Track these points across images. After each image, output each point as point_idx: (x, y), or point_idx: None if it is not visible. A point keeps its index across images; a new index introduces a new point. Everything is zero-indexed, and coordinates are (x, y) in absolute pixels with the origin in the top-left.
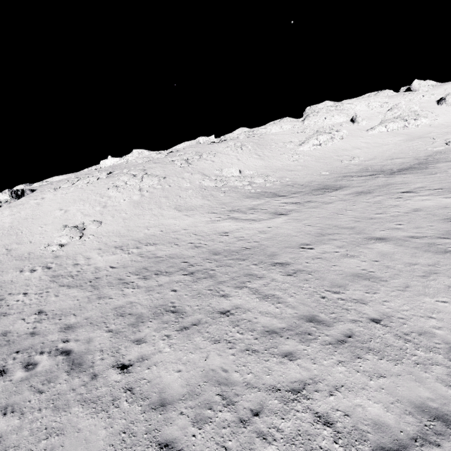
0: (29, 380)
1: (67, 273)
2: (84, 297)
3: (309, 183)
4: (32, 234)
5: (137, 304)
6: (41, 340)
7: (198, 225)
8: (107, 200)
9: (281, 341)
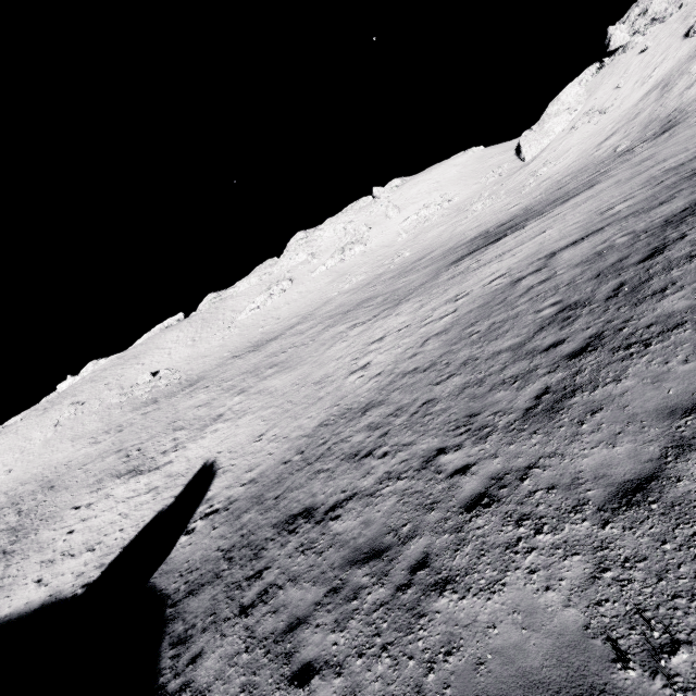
0: None
1: None
2: None
3: (197, 376)
4: None
5: None
6: None
7: (68, 456)
8: (28, 444)
9: None
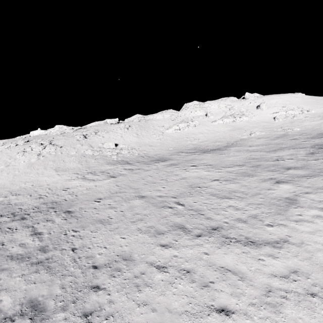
0: None
1: None
2: None
3: (155, 155)
4: None
5: None
6: None
7: (58, 182)
8: (12, 161)
9: (8, 262)
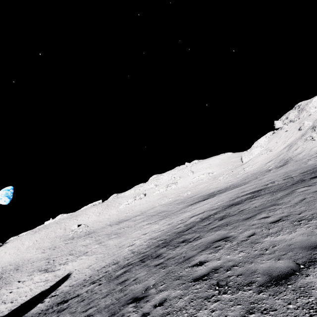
0: None
1: None
2: None
3: (93, 230)
4: None
5: None
6: None
7: (31, 256)
8: (21, 246)
9: None
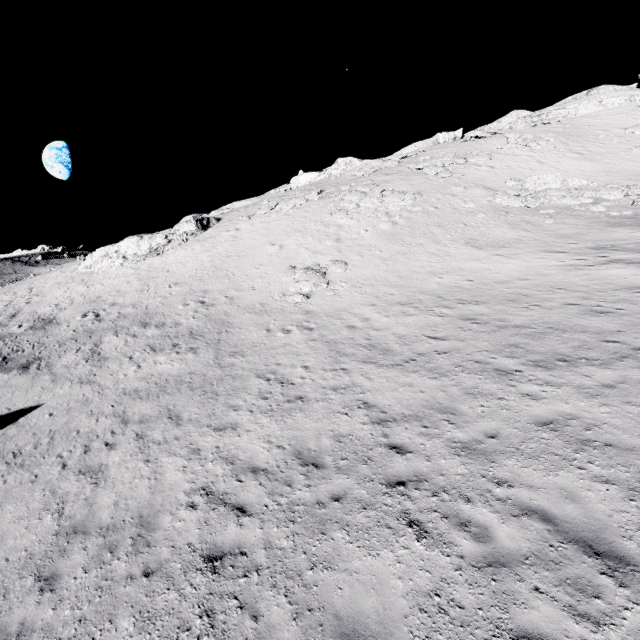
0: (511, 568)
1: (349, 340)
2: (430, 387)
3: None
4: (248, 277)
5: (598, 423)
6: (431, 466)
7: (546, 273)
8: (337, 231)
9: None
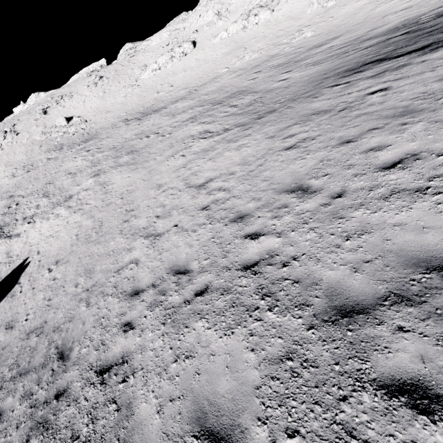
0: None
1: None
2: None
3: (95, 131)
4: None
5: None
6: None
7: None
8: None
9: None
